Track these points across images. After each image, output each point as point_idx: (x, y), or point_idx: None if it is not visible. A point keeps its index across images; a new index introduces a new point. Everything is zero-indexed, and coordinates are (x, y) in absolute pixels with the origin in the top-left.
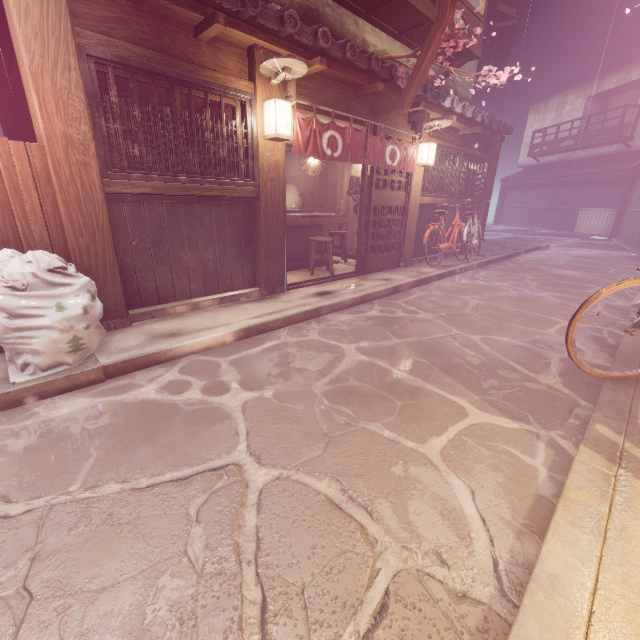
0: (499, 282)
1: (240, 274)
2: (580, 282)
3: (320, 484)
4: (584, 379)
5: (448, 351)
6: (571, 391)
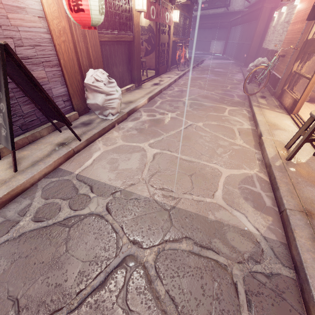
0: (202, 75)
1: (128, 78)
2: (225, 73)
3: (212, 123)
4: (243, 98)
5: (209, 96)
6: (242, 100)
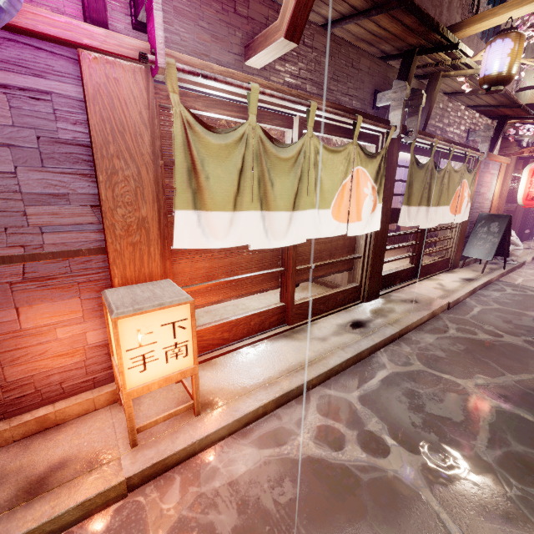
0: None
1: None
2: None
3: None
4: None
5: None
6: None
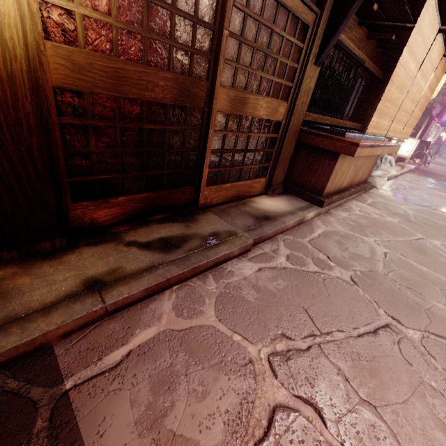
0: None
1: None
2: None
3: None
4: None
5: None
6: None
